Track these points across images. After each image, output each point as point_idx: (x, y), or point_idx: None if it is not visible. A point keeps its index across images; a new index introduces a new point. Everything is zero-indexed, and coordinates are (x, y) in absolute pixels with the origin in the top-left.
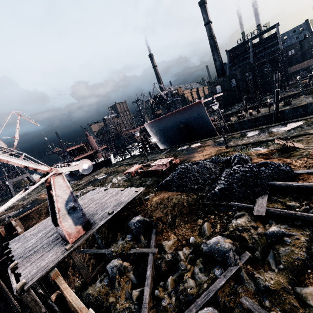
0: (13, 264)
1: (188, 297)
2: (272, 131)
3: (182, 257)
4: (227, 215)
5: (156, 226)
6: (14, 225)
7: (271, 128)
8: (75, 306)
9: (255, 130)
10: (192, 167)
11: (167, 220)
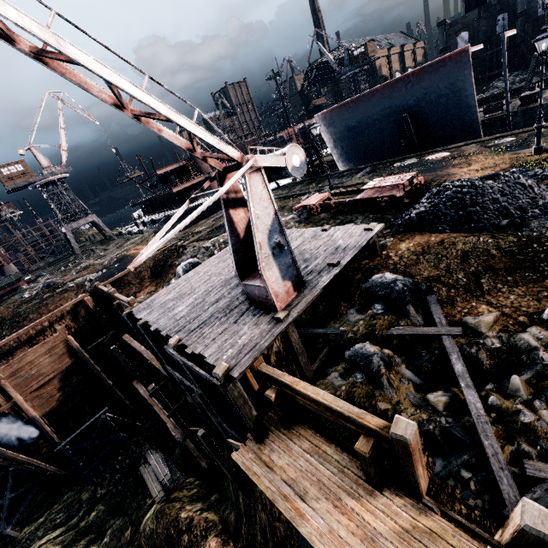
0: (176, 341)
1: None
2: None
3: (536, 344)
4: None
5: (432, 292)
6: (111, 291)
7: None
8: (340, 411)
9: None
10: (486, 183)
11: (457, 281)
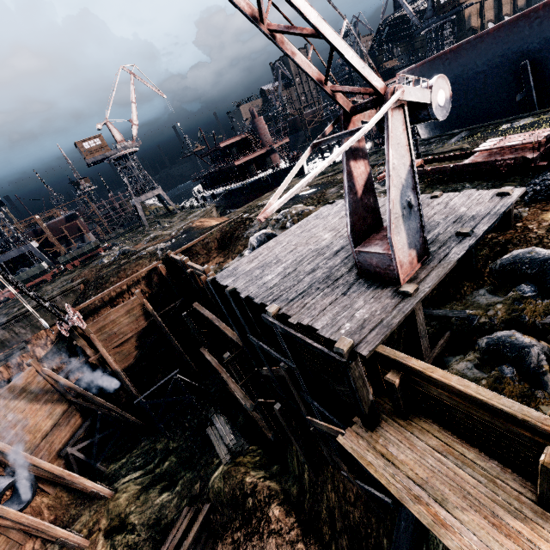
0: (275, 310)
1: None
2: None
3: None
4: None
5: None
6: (184, 260)
7: None
8: (509, 411)
9: None
10: None
11: None
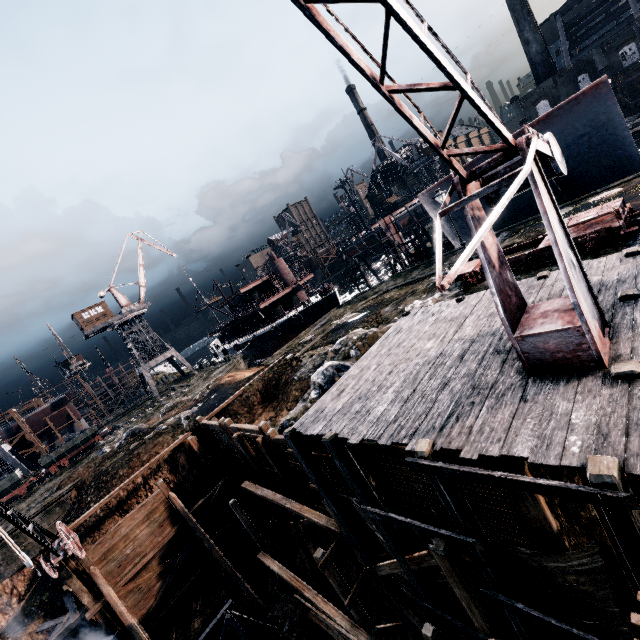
0: (428, 445)
1: None
2: None
3: None
4: None
5: None
6: (225, 422)
7: None
8: None
9: None
10: None
11: None
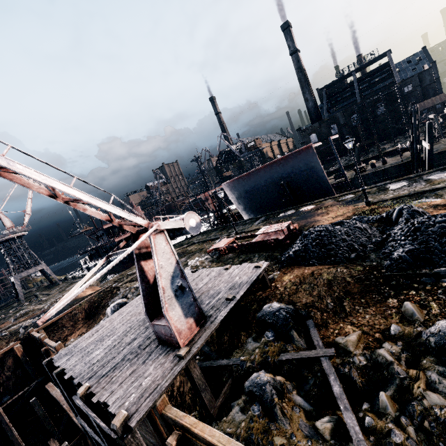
0: (84, 389)
1: (445, 423)
2: (430, 179)
3: (391, 358)
4: (440, 288)
5: (310, 316)
6: (41, 337)
7: (426, 176)
8: None
9: (399, 181)
10: (335, 228)
11: (326, 305)
